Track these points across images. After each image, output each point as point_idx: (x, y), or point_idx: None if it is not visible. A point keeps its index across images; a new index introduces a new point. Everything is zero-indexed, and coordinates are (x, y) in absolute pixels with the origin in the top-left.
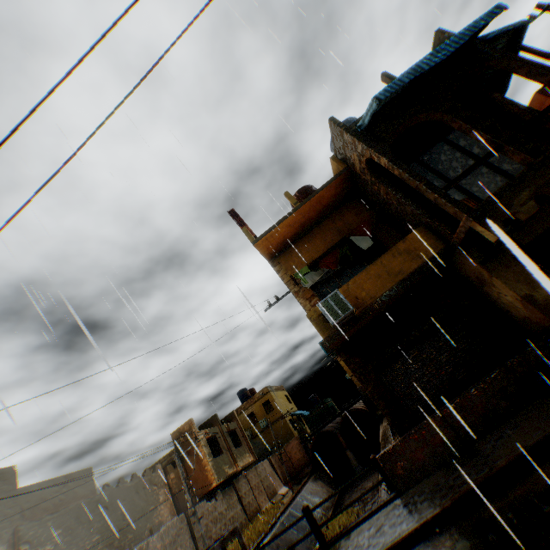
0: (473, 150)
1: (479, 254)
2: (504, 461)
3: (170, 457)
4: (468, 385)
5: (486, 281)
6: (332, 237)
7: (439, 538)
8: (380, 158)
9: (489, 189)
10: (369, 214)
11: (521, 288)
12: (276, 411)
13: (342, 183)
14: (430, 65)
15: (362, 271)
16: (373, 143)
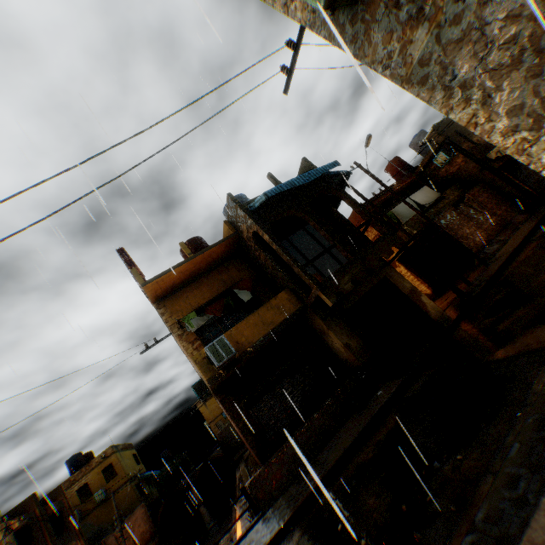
0: (320, 238)
1: (322, 313)
2: (334, 461)
3: None
4: (313, 412)
5: (326, 332)
6: (217, 287)
7: (293, 532)
8: (264, 234)
9: (329, 266)
10: (250, 272)
11: (345, 338)
12: (120, 475)
13: (231, 243)
14: (300, 183)
15: (243, 320)
16: (260, 222)
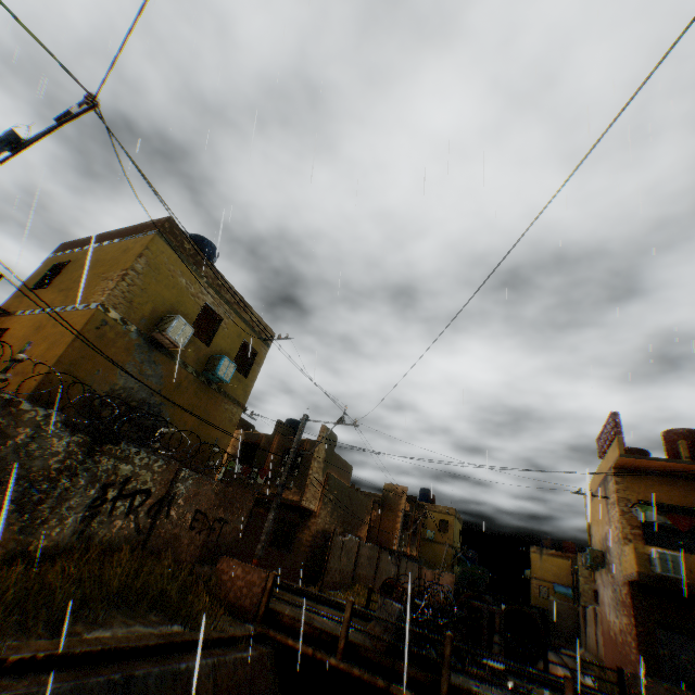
0: None
1: None
2: None
3: (373, 498)
4: None
5: None
6: (691, 500)
7: None
8: None
9: None
10: None
11: None
12: (448, 536)
13: None
14: None
15: None
16: None
